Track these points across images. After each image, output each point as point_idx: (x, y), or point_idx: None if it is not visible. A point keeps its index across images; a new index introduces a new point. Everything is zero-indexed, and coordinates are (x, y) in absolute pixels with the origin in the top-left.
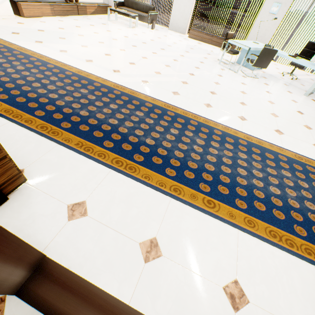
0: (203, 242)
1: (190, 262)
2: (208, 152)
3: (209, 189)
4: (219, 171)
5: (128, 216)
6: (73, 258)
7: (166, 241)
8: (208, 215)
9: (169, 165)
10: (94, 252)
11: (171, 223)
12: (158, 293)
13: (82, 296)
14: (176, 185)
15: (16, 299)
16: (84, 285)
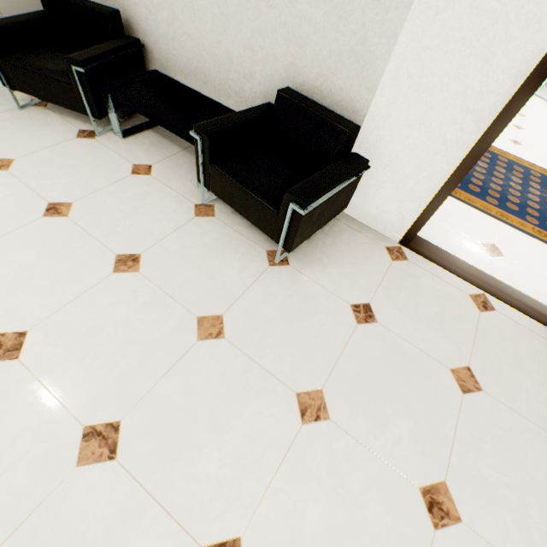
0: (539, 257)
1: (530, 266)
2: (528, 192)
3: (537, 222)
4: (545, 211)
5: (464, 225)
6: (433, 240)
7: (504, 249)
8: (540, 242)
9: (488, 195)
10: (447, 240)
11: (504, 238)
12: (508, 275)
13: (452, 260)
14: (501, 212)
15: (408, 250)
16: (450, 255)
